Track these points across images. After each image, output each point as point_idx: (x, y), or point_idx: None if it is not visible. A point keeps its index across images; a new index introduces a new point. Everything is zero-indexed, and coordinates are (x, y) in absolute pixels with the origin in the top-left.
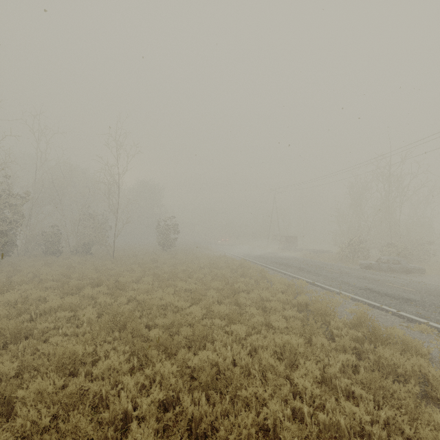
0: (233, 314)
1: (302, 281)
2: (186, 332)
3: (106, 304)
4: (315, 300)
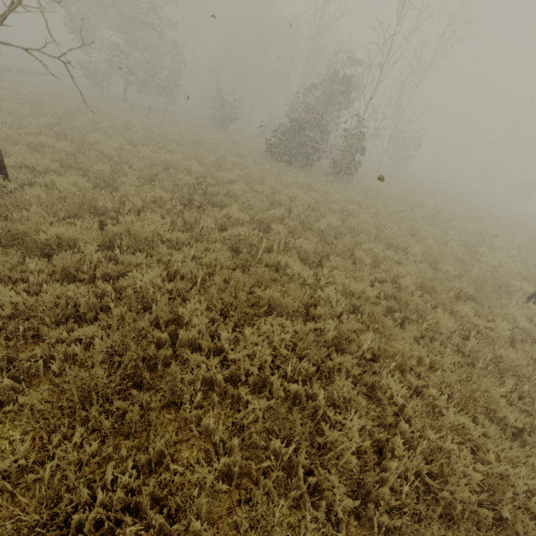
0: None
1: None
2: None
3: None
4: None
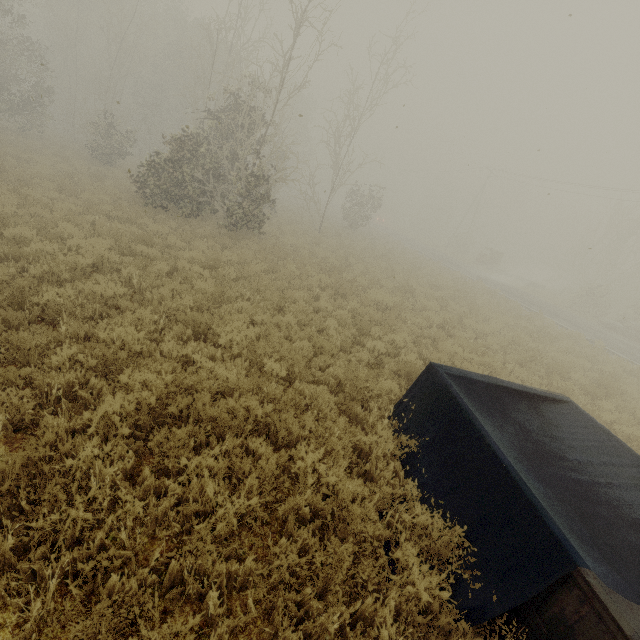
0: (611, 373)
1: (600, 341)
2: (591, 382)
3: (469, 328)
4: None
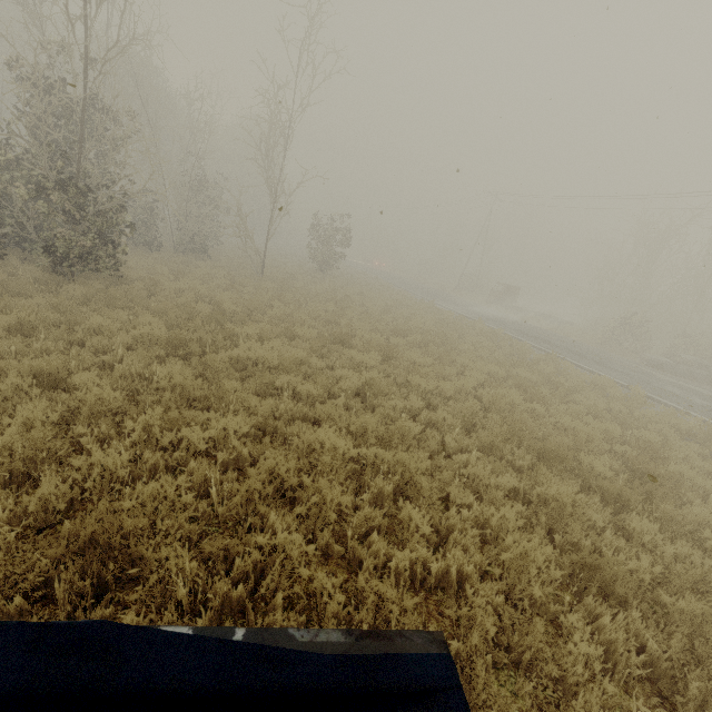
0: (654, 445)
1: (638, 387)
2: (619, 466)
3: (418, 390)
4: (708, 429)
